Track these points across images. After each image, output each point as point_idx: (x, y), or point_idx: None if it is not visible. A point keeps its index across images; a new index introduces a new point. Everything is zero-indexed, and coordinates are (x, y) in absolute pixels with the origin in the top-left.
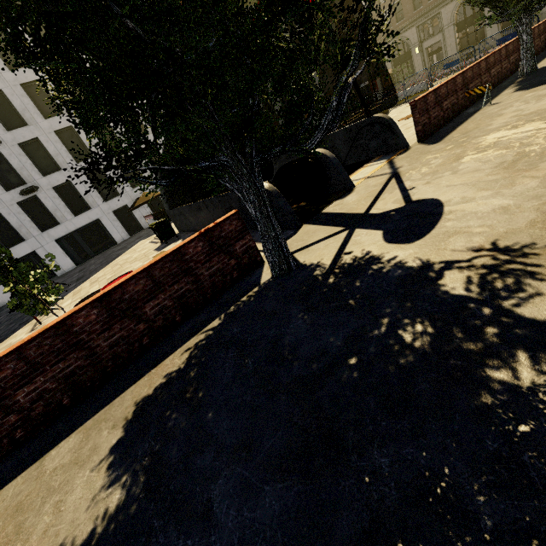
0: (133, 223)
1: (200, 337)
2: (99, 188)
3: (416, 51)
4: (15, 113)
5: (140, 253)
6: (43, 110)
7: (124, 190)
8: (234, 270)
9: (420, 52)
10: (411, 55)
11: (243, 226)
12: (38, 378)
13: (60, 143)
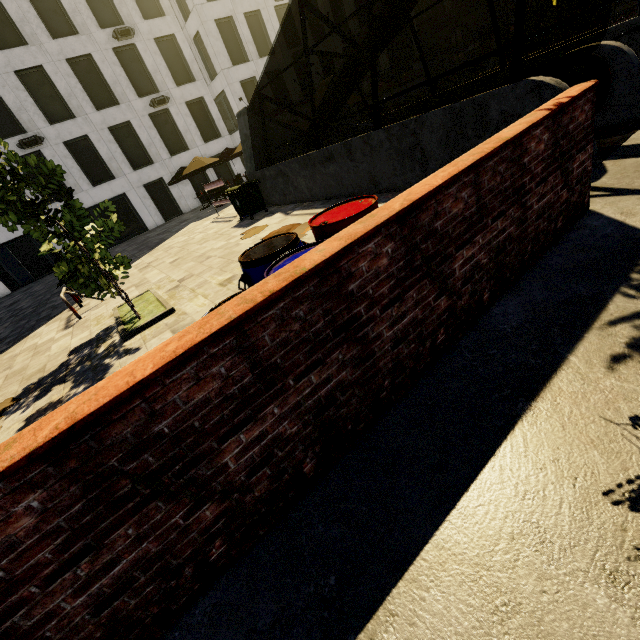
0: (169, 204)
1: (623, 332)
2: (126, 150)
3: (554, 2)
4: (9, 25)
5: (207, 233)
6: (49, 25)
7: (160, 157)
8: (560, 214)
9: (557, 4)
10: (545, 7)
11: (591, 122)
12: (269, 408)
13: (73, 78)
